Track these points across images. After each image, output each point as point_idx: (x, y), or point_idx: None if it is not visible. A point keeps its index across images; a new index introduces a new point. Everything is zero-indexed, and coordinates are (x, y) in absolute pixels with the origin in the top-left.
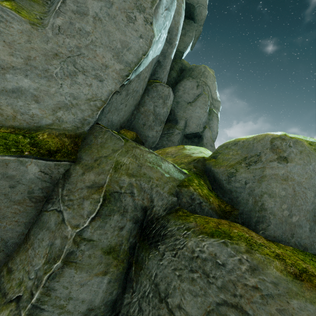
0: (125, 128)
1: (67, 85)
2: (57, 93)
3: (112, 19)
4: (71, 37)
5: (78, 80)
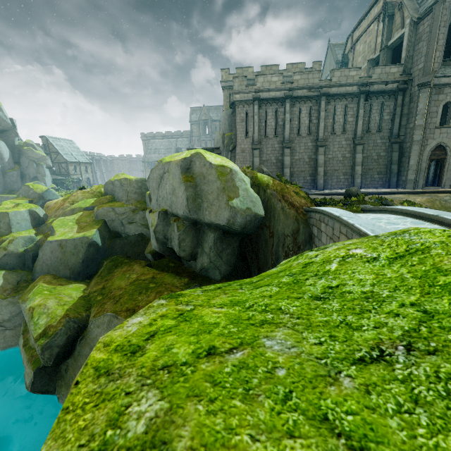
0: (6, 189)
1: None
2: None
3: None
4: None
5: None
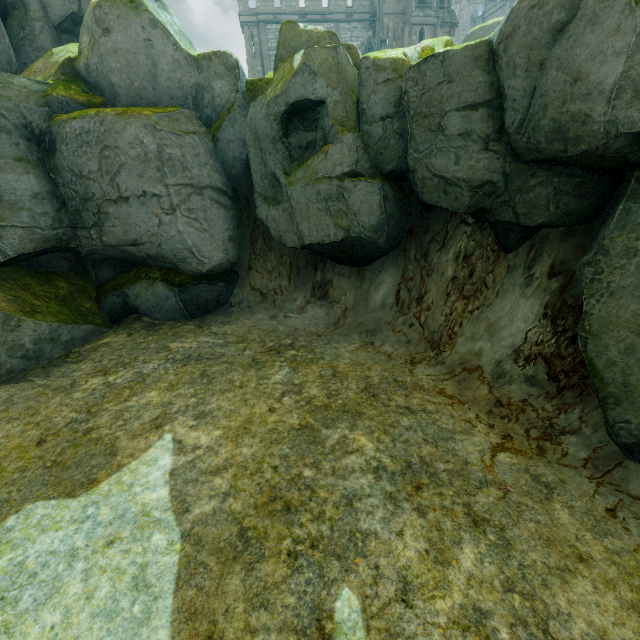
0: None
1: None
2: None
3: None
4: None
5: None
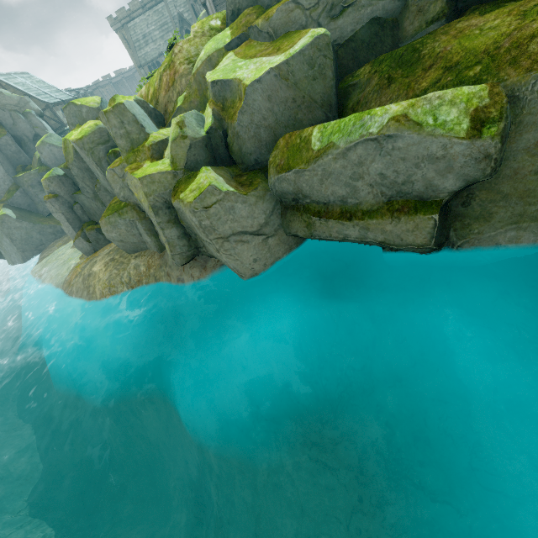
0: (16, 168)
1: None
2: None
3: None
4: None
5: None
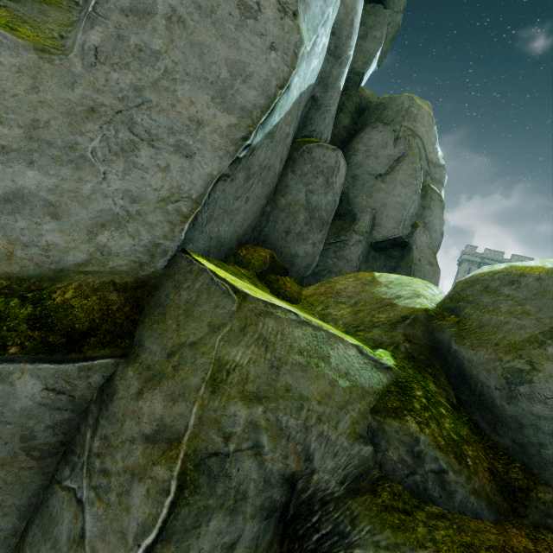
0: (249, 243)
1: (117, 174)
2: (95, 194)
3: (208, 15)
4: (121, 68)
5: (139, 159)
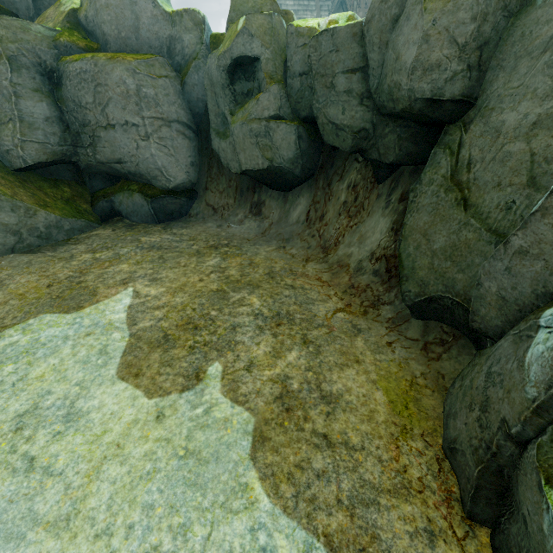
0: None
1: None
2: None
3: None
4: None
5: None
